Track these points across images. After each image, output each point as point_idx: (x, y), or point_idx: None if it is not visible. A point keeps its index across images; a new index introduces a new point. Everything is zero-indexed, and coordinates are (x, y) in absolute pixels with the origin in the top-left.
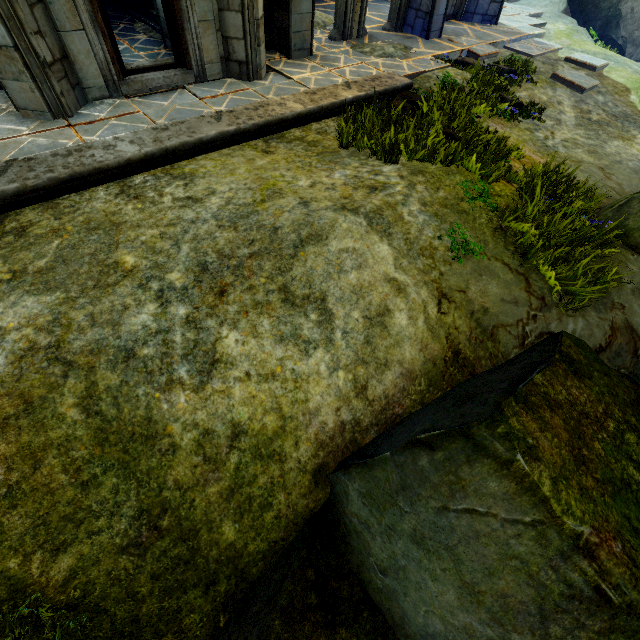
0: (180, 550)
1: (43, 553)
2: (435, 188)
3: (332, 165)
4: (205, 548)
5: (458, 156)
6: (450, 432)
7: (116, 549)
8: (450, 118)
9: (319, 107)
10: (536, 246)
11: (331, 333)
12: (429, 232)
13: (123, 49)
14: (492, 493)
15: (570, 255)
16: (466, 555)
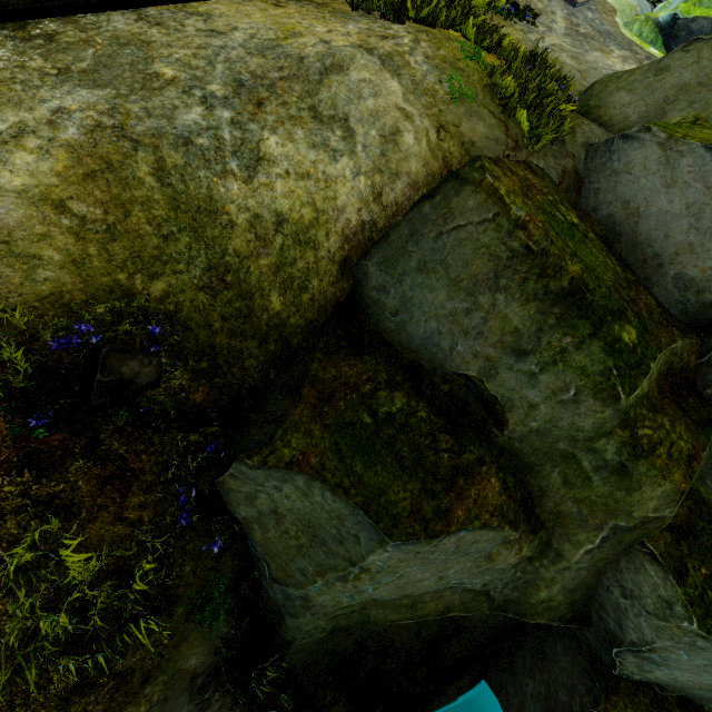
0: (240, 306)
1: (142, 275)
2: (437, 45)
3: (345, 20)
4: (258, 311)
5: (457, 21)
6: (445, 180)
7: (195, 287)
8: None
9: None
10: (515, 95)
11: (354, 145)
12: (432, 77)
13: None
14: (470, 209)
15: (539, 103)
16: (453, 260)
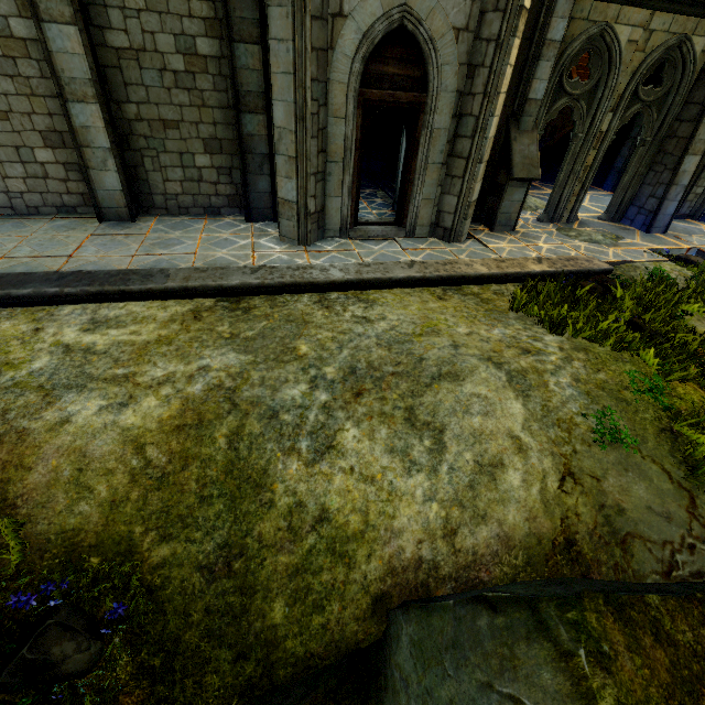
0: (235, 600)
1: (156, 534)
2: (596, 368)
3: (495, 322)
4: (253, 614)
5: (634, 345)
6: (518, 598)
7: (196, 563)
8: (645, 309)
9: (503, 273)
10: None
11: (438, 463)
12: (574, 406)
13: (362, 207)
14: (543, 686)
15: None
16: None
